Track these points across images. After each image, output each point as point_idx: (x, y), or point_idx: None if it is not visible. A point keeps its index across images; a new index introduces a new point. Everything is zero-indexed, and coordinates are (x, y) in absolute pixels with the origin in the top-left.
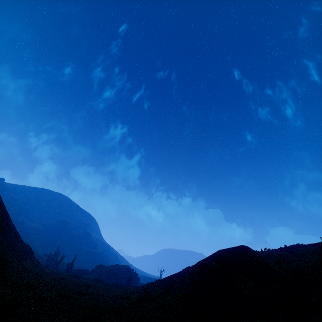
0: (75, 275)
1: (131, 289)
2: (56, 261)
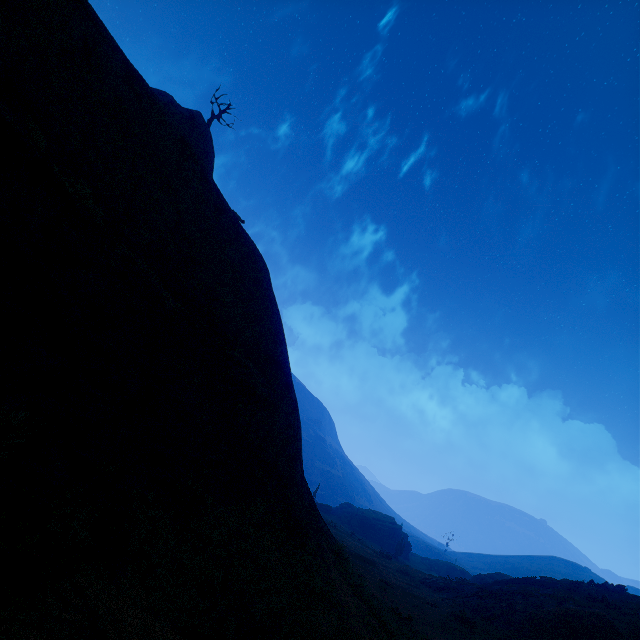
0: (330, 523)
1: (416, 576)
2: None
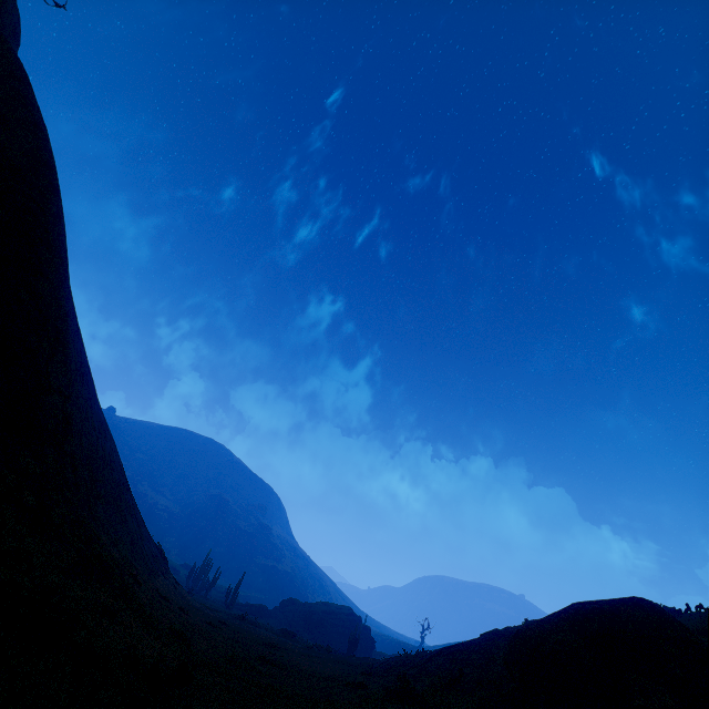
0: (243, 618)
1: (361, 665)
2: (205, 582)
